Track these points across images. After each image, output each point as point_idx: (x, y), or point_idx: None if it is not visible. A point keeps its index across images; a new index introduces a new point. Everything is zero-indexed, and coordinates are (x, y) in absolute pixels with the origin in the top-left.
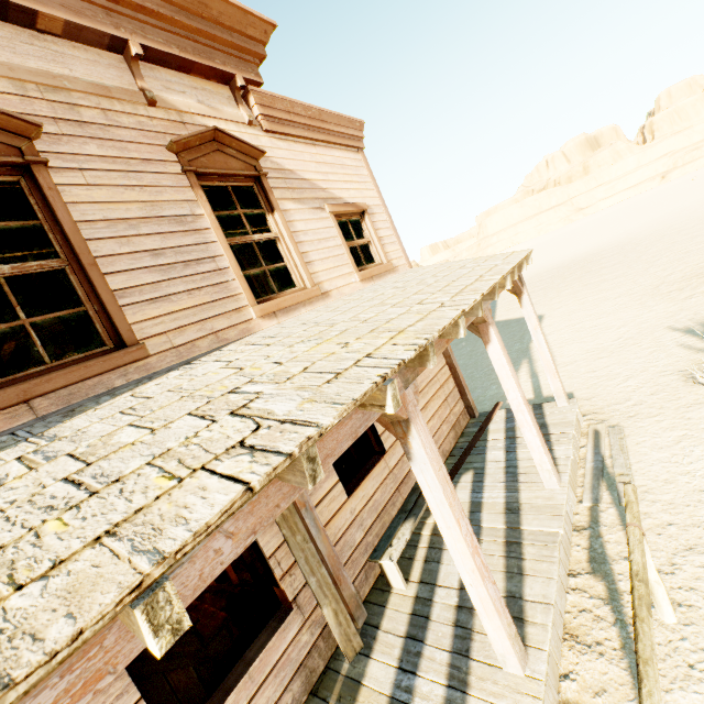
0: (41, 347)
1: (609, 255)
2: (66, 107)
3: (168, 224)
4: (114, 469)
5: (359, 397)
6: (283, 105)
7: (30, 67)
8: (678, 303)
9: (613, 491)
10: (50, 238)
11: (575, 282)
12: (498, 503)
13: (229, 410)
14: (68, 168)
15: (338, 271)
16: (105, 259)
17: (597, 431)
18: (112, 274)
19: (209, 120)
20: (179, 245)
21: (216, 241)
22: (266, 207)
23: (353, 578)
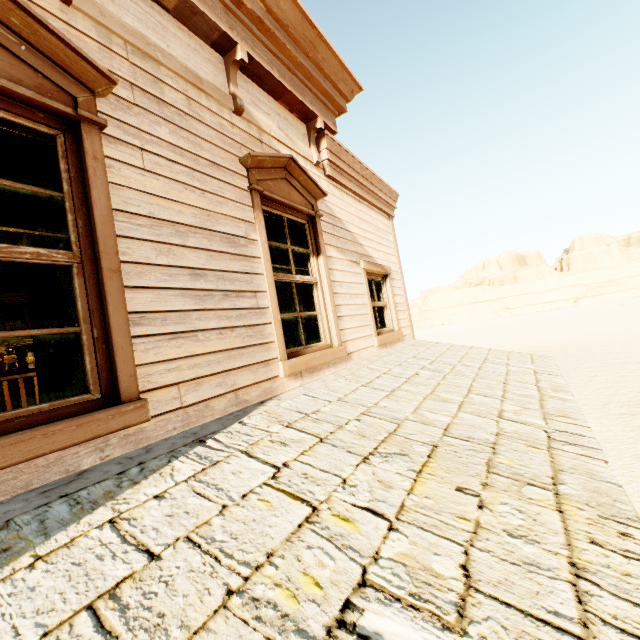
0: None
1: None
2: (149, 78)
3: (219, 242)
4: None
5: None
6: (347, 157)
7: (125, 22)
8: (635, 429)
9: None
10: (67, 219)
11: None
12: None
13: None
14: (127, 143)
15: (361, 331)
16: (132, 266)
17: None
18: (135, 289)
19: (284, 148)
20: (224, 269)
21: (262, 273)
22: (313, 248)
23: None
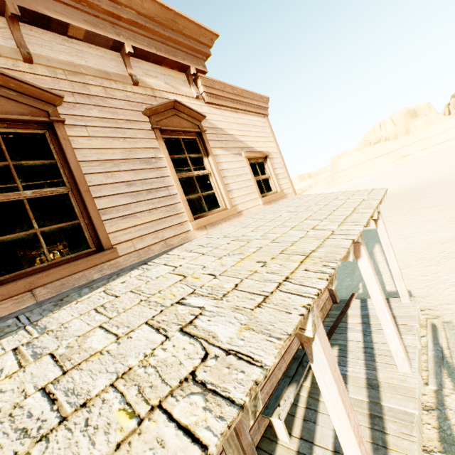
0: (46, 248)
1: (428, 189)
2: (81, 85)
3: (139, 164)
4: (84, 385)
5: (292, 332)
6: (219, 86)
7: (60, 59)
8: None
9: (453, 378)
10: (60, 172)
11: (404, 206)
12: (360, 378)
13: (178, 326)
14: (78, 125)
15: (248, 197)
16: (95, 187)
17: (434, 325)
18: (99, 198)
19: (171, 95)
20: (145, 178)
21: (169, 175)
22: (204, 152)
23: (249, 427)
